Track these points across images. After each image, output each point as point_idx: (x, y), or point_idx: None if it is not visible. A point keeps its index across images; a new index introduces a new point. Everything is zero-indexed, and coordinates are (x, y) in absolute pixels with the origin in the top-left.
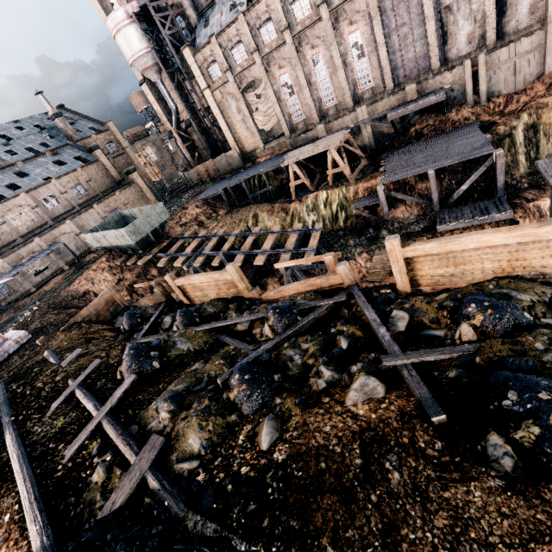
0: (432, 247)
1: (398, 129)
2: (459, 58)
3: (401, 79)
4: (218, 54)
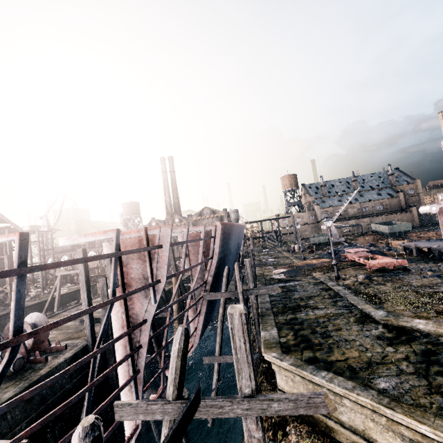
0: None
1: None
2: None
3: None
4: None
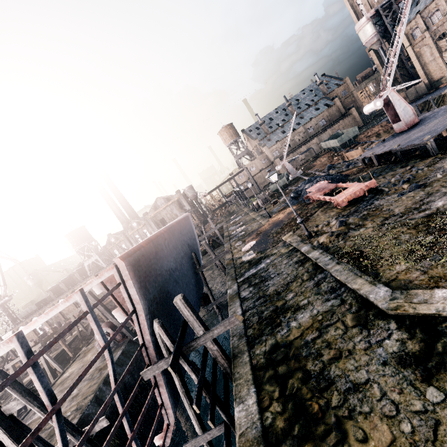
0: None
1: None
2: None
3: None
4: (420, 23)
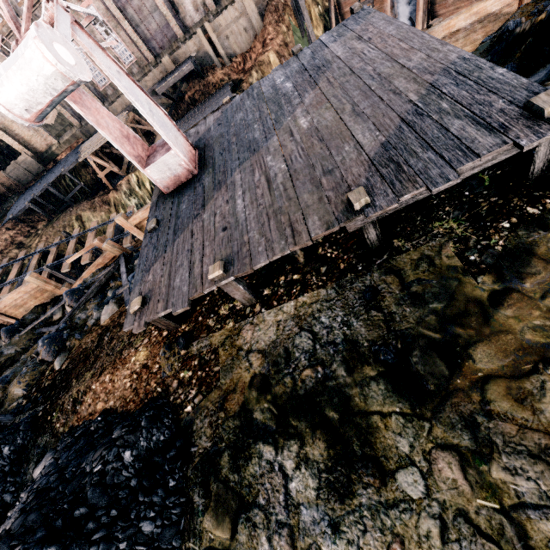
0: (142, 214)
1: (175, 99)
2: (195, 24)
3: (158, 50)
4: None
